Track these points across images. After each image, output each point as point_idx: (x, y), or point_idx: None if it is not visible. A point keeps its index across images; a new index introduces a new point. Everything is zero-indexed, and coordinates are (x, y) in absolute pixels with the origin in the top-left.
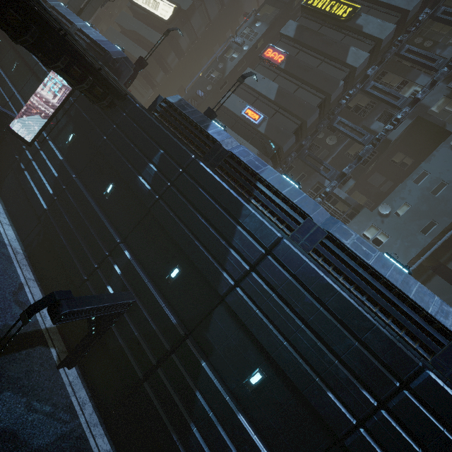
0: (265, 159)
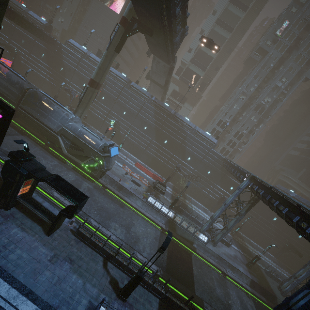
0: None
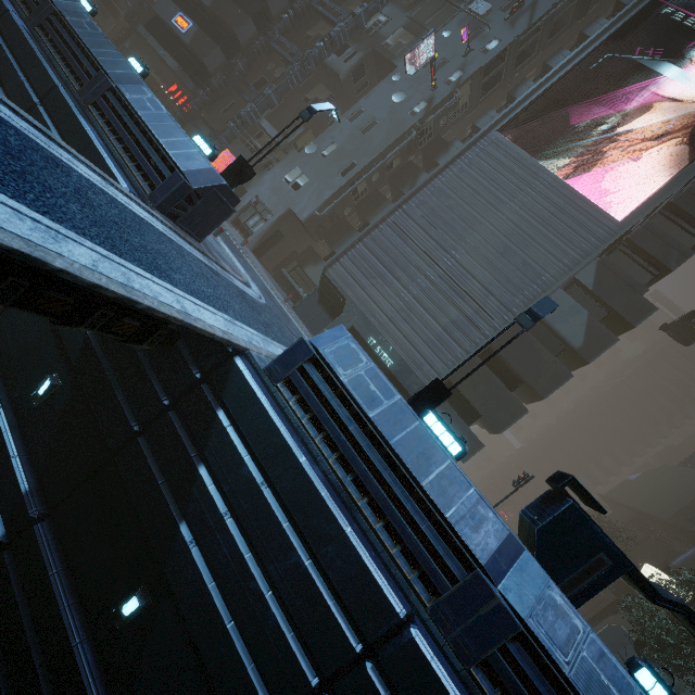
0: (182, 74)
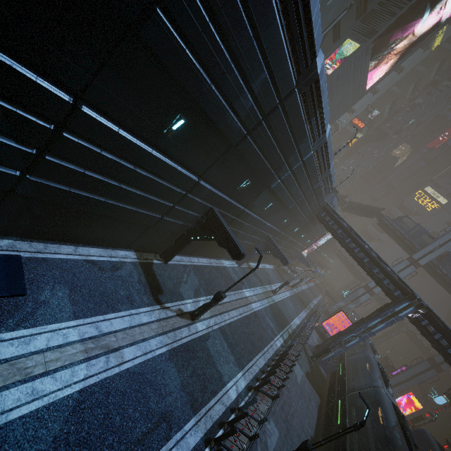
0: None
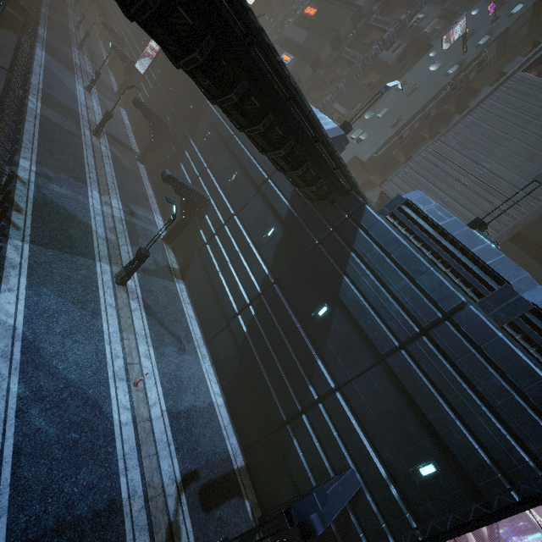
0: None
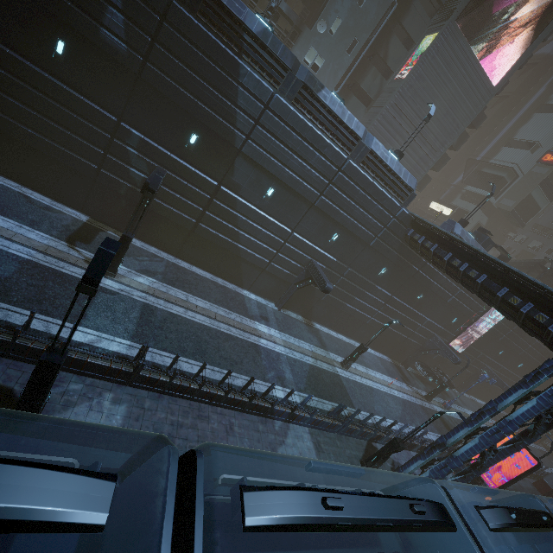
0: None
